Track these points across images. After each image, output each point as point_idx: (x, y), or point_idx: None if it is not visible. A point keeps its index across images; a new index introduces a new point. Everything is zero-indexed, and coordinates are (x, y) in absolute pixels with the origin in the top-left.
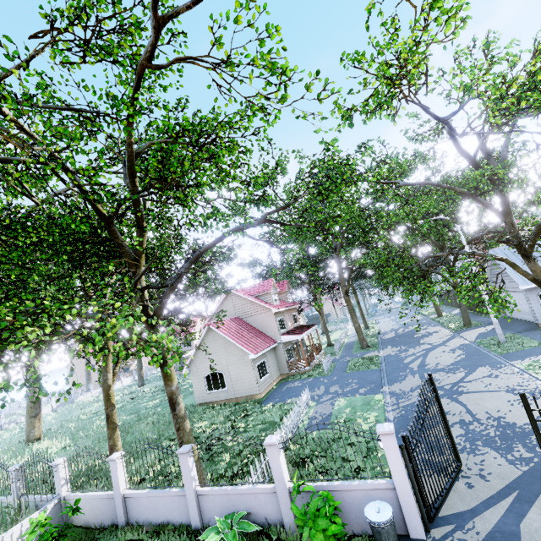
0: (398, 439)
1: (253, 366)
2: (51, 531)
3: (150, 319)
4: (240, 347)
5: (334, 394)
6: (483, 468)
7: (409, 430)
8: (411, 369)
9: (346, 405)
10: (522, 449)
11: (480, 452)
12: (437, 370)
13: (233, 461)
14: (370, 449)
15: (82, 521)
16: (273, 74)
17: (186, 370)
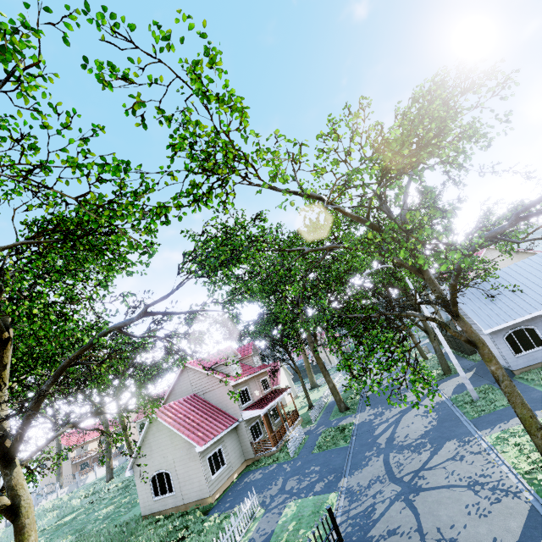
0: None
1: (201, 461)
2: None
3: (6, 454)
4: (185, 438)
5: (288, 493)
6: None
7: None
8: (378, 446)
9: (293, 515)
10: None
11: None
12: (403, 448)
13: None
14: None
15: None
16: (101, 172)
17: (129, 473)
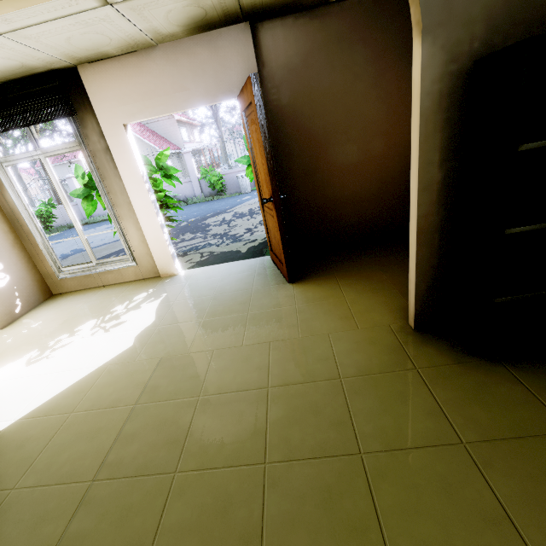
0: None
1: None
2: (40, 210)
3: None
4: (148, 142)
5: None
6: None
7: None
8: None
9: None
10: None
11: None
12: None
13: None
14: None
15: (52, 225)
16: None
17: None
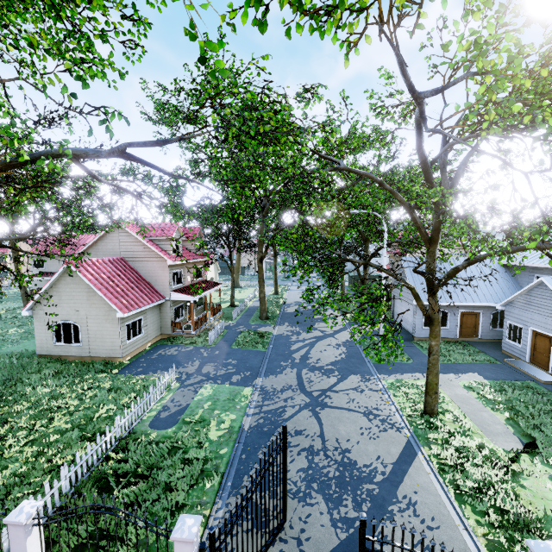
0: (240, 461)
1: (120, 326)
2: None
3: None
4: (107, 300)
5: (204, 376)
6: (304, 529)
7: (225, 518)
8: (293, 360)
9: (209, 396)
10: (351, 504)
11: (311, 501)
12: (315, 368)
13: (21, 471)
14: (204, 472)
15: None
16: None
17: (27, 313)
